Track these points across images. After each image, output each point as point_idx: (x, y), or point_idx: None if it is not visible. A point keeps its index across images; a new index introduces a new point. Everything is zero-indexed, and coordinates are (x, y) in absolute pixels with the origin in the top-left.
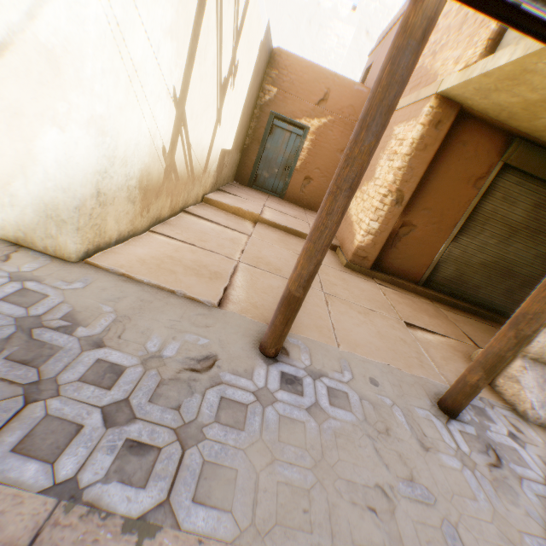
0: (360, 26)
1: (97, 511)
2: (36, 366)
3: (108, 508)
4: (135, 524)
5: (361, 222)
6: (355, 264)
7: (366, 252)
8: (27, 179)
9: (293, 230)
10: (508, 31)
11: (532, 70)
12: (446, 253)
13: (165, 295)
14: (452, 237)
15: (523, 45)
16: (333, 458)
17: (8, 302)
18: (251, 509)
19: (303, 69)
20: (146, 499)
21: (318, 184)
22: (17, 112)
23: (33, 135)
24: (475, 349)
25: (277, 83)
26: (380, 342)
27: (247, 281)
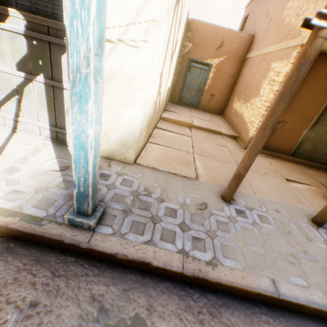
0: None
1: (196, 259)
2: (148, 210)
3: (198, 258)
4: (209, 263)
5: (252, 122)
6: None
7: None
8: (114, 131)
9: (211, 130)
10: None
11: None
12: (305, 136)
13: (173, 176)
14: (310, 126)
15: None
16: (269, 243)
17: (123, 185)
18: (244, 260)
19: (207, 29)
20: (208, 256)
21: (219, 98)
22: (112, 103)
23: (119, 112)
24: (326, 191)
25: (192, 40)
26: (275, 191)
27: (202, 164)
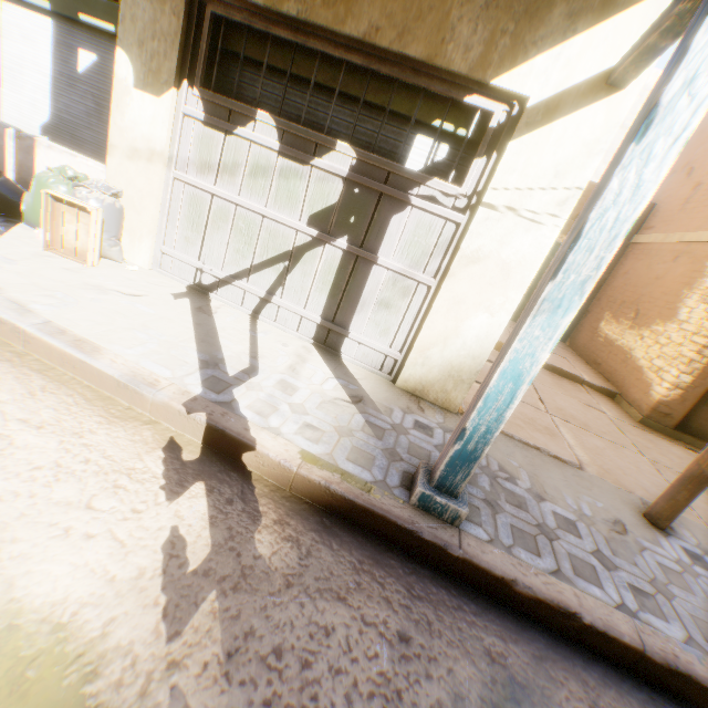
0: None
1: (655, 630)
2: (525, 511)
3: (659, 630)
4: (684, 646)
5: (659, 371)
6: (652, 421)
7: (668, 409)
8: (444, 347)
9: (560, 370)
10: None
11: None
12: None
13: (535, 452)
14: None
15: None
16: None
17: None
18: None
19: None
20: (675, 631)
21: None
22: (459, 301)
23: (465, 317)
24: None
25: None
26: None
27: (575, 440)
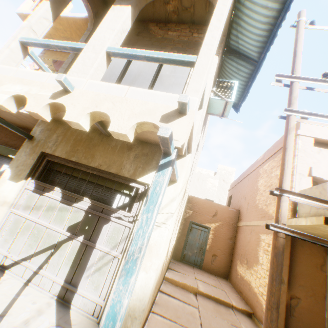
0: (219, 178)
1: None
2: None
3: None
4: None
5: (262, 294)
6: None
7: None
8: None
9: (219, 299)
10: (297, 209)
11: (318, 227)
12: None
13: None
14: (327, 306)
15: (308, 220)
16: None
17: None
18: None
19: (203, 202)
20: None
21: (221, 259)
22: None
23: None
24: None
25: (192, 208)
26: None
27: None
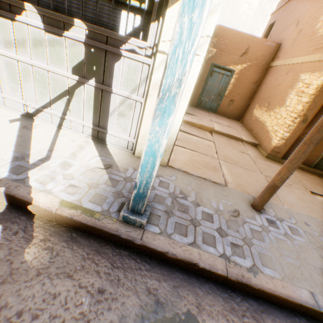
0: None
1: (237, 264)
2: (187, 213)
3: (239, 264)
4: (249, 270)
5: (276, 132)
6: (271, 156)
7: (279, 149)
8: None
9: (232, 136)
10: None
11: None
12: None
13: (203, 181)
14: None
15: None
16: (303, 256)
17: (161, 187)
18: (282, 270)
19: (233, 36)
20: (248, 262)
21: (238, 104)
22: None
23: None
24: None
25: (216, 46)
26: (301, 203)
27: (228, 171)
